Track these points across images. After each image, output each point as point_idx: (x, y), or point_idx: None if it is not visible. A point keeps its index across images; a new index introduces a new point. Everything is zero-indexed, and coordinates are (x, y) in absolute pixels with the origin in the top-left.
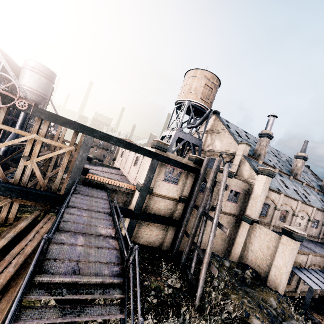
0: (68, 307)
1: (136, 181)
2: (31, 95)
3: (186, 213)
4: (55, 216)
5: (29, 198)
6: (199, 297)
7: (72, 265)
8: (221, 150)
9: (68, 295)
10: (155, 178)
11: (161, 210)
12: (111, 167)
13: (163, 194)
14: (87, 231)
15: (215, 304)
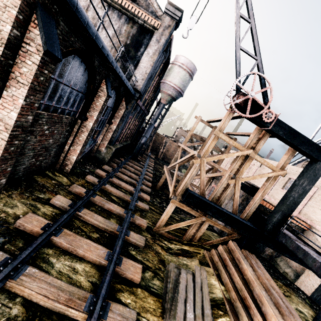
0: None
1: (307, 218)
2: (173, 92)
3: None
4: (252, 254)
5: (233, 226)
6: None
7: None
8: None
9: None
10: None
11: None
12: None
13: None
14: None
15: None
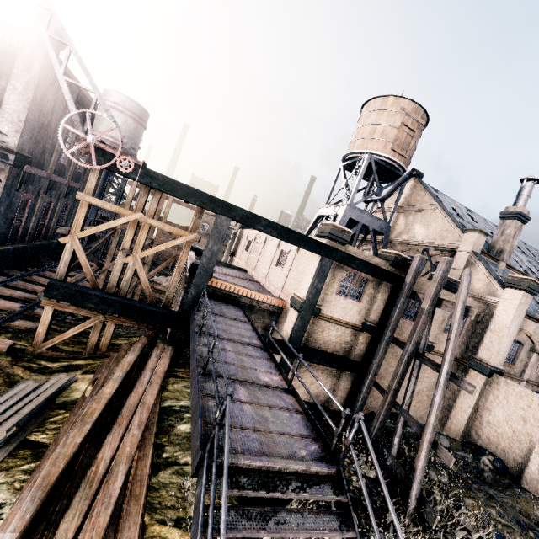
0: (267, 511)
1: (286, 293)
2: None
3: (376, 352)
4: (170, 346)
5: (133, 316)
6: (415, 499)
7: (250, 436)
8: (428, 241)
9: (265, 492)
10: (324, 290)
11: (330, 343)
12: (232, 268)
13: (336, 317)
14: (247, 378)
15: (440, 512)
